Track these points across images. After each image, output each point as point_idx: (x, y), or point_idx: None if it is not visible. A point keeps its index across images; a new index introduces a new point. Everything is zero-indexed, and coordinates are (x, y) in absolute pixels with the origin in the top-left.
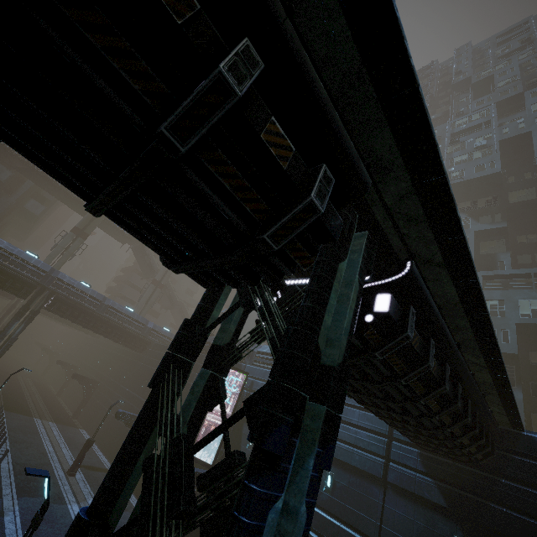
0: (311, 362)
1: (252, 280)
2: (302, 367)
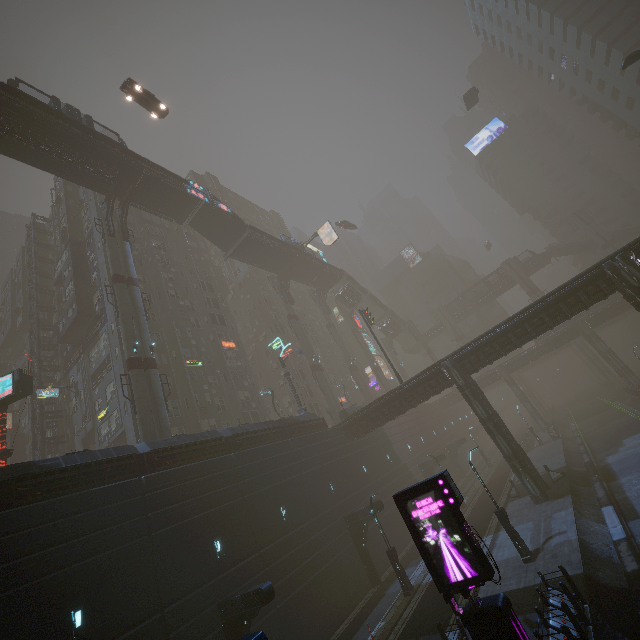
0: (638, 289)
1: (615, 290)
2: (637, 293)
